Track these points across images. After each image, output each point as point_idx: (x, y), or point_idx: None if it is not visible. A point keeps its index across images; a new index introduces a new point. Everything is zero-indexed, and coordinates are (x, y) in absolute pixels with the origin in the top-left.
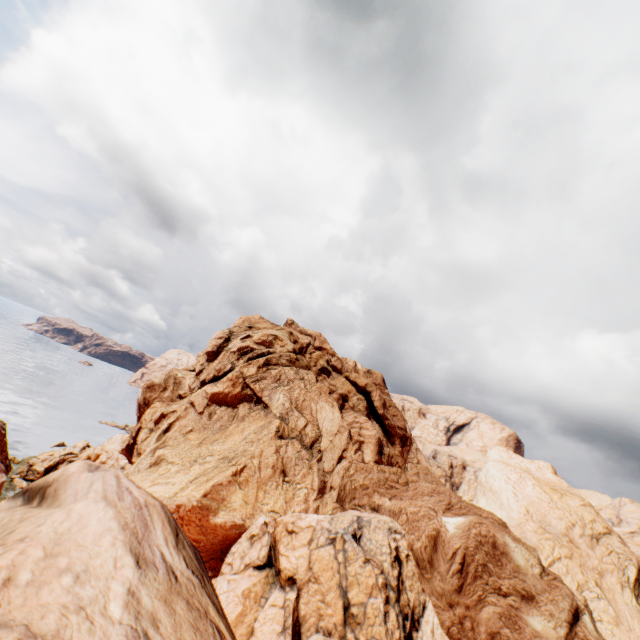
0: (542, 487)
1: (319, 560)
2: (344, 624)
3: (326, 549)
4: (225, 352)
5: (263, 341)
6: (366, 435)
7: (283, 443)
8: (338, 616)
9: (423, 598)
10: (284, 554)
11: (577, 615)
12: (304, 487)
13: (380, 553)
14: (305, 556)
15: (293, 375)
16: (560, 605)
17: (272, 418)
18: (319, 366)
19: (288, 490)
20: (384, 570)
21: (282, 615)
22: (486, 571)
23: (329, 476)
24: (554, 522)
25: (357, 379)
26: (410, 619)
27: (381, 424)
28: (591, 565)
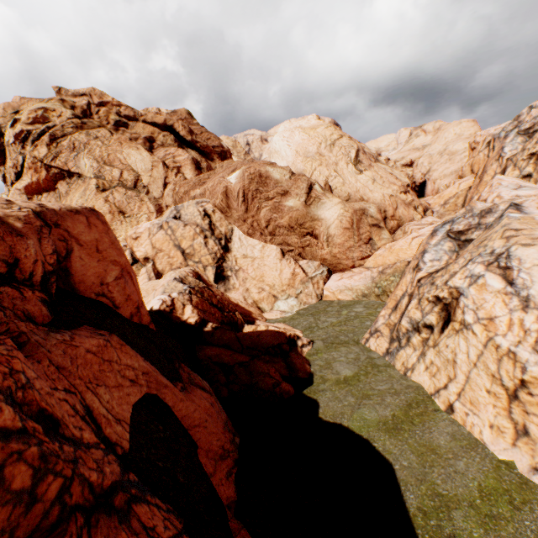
0: (305, 131)
1: (158, 241)
2: (185, 260)
3: (160, 234)
4: (8, 148)
5: (35, 119)
6: (181, 161)
7: (108, 194)
8: (181, 259)
9: (231, 227)
10: (137, 251)
11: (311, 188)
12: (144, 214)
13: (194, 218)
14: (149, 244)
15: (86, 138)
16: (301, 187)
17: (89, 181)
18: (112, 122)
19: (132, 221)
20: (199, 224)
21: (147, 275)
22: (258, 193)
23: (162, 200)
24: (311, 149)
25: (155, 119)
26: (225, 240)
27: (196, 149)
28: (332, 162)
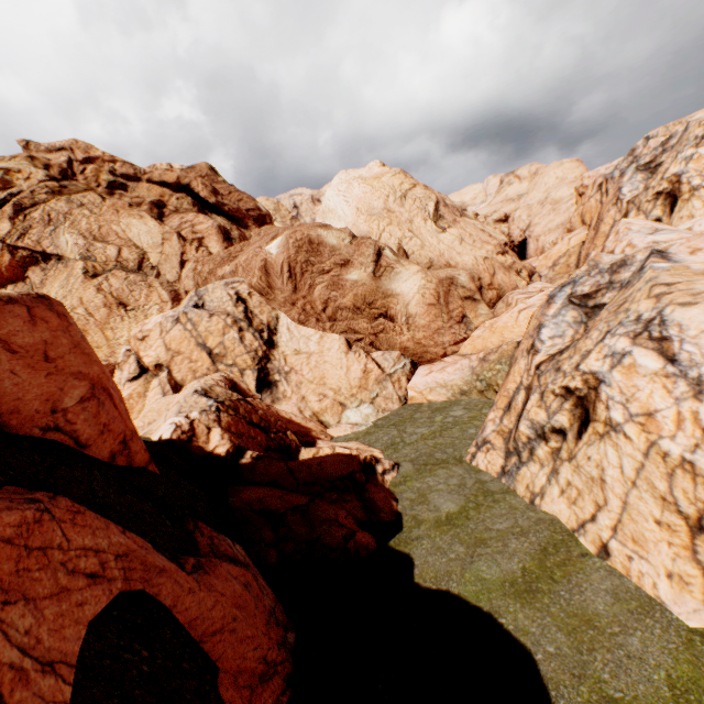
0: (367, 182)
1: (174, 340)
2: (214, 364)
3: (176, 330)
4: None
5: None
6: (203, 230)
7: (102, 280)
8: (208, 363)
9: (275, 314)
10: (145, 356)
11: (380, 254)
12: (154, 305)
13: (223, 304)
14: (161, 345)
15: (66, 207)
16: (367, 254)
17: (73, 265)
18: (105, 184)
19: (138, 316)
20: (230, 313)
21: (160, 389)
22: (310, 265)
23: (179, 285)
24: (376, 205)
25: (164, 177)
26: (268, 332)
27: (224, 215)
28: (405, 220)
